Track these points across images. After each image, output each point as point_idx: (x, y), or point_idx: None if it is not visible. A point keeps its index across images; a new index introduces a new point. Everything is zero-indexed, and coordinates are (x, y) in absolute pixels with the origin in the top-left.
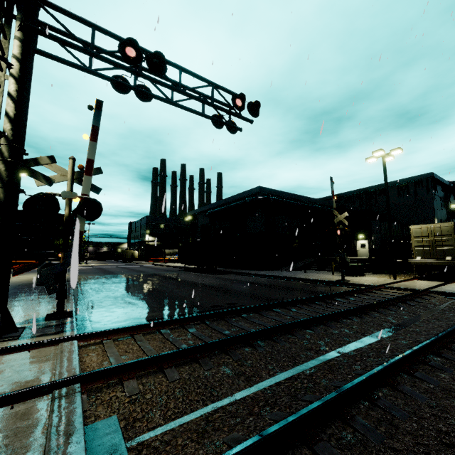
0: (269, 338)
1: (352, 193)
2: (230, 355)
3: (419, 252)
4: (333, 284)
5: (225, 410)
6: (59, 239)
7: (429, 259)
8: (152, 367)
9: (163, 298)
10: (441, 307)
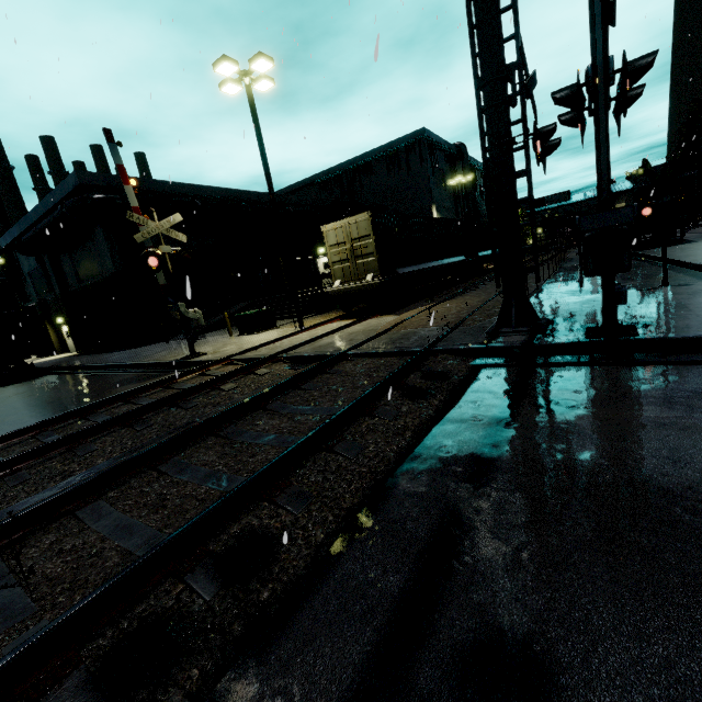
0: None
1: (327, 174)
2: None
3: (338, 273)
4: (176, 367)
5: None
6: None
7: (350, 282)
8: None
9: None
10: (210, 413)
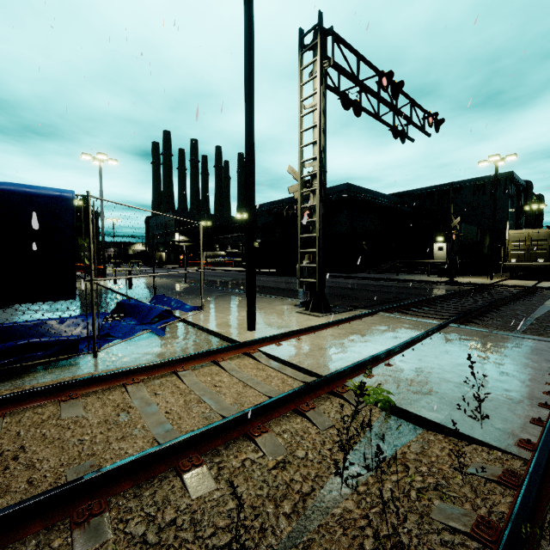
0: (488, 311)
1: (423, 190)
2: (486, 316)
3: (514, 255)
4: (442, 283)
5: (528, 331)
6: (77, 239)
7: (522, 261)
8: (464, 320)
9: (327, 295)
10: None
